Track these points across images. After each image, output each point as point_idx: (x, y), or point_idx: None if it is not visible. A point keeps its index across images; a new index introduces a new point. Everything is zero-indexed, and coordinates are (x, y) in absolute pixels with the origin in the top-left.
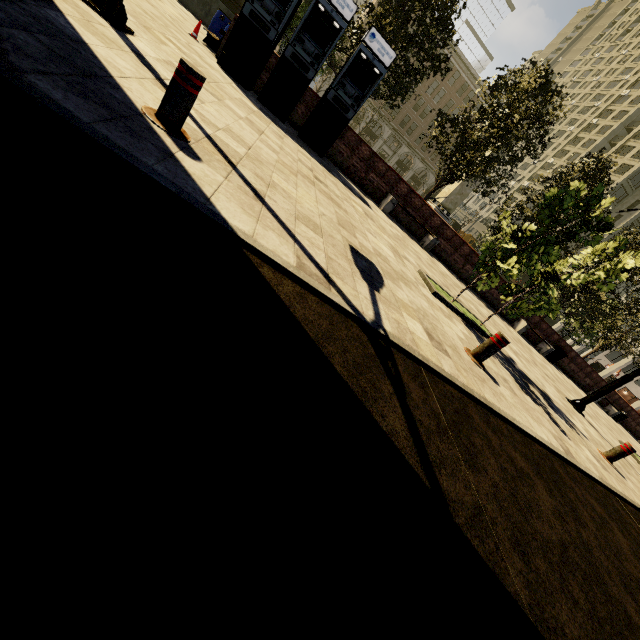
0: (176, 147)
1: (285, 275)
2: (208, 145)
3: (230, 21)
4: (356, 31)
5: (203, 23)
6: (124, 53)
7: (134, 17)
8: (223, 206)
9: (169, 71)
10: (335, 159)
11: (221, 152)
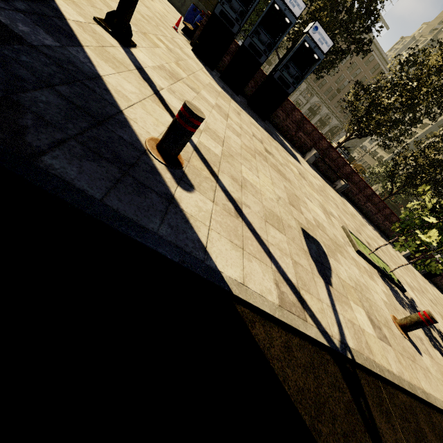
0: (174, 182)
1: (271, 321)
2: (196, 160)
3: (200, 12)
4: (298, 20)
5: (179, 11)
6: (130, 73)
7: (135, 25)
8: (217, 251)
9: (162, 77)
10: (273, 121)
11: (206, 163)
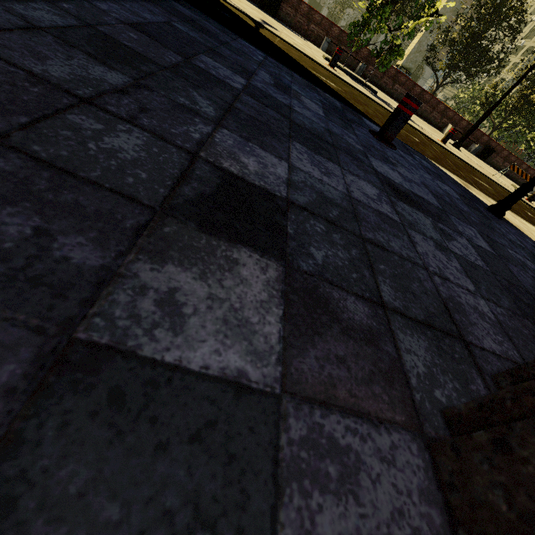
0: None
1: None
2: None
3: None
4: None
5: None
6: None
7: None
8: None
9: None
10: (286, 20)
11: None
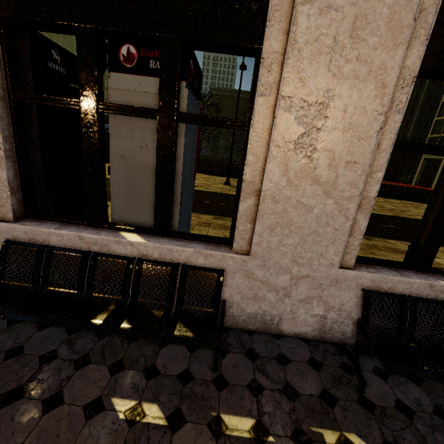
0: None
1: None
2: None
3: None
4: None
5: None
6: None
7: None
8: None
9: None
10: None
11: None
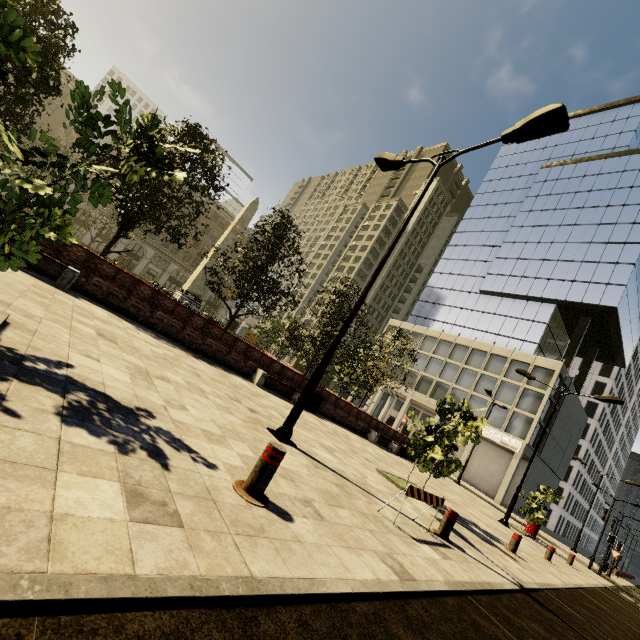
0: None
1: None
2: None
3: None
4: None
5: None
6: None
7: None
8: None
9: None
10: None
11: None
